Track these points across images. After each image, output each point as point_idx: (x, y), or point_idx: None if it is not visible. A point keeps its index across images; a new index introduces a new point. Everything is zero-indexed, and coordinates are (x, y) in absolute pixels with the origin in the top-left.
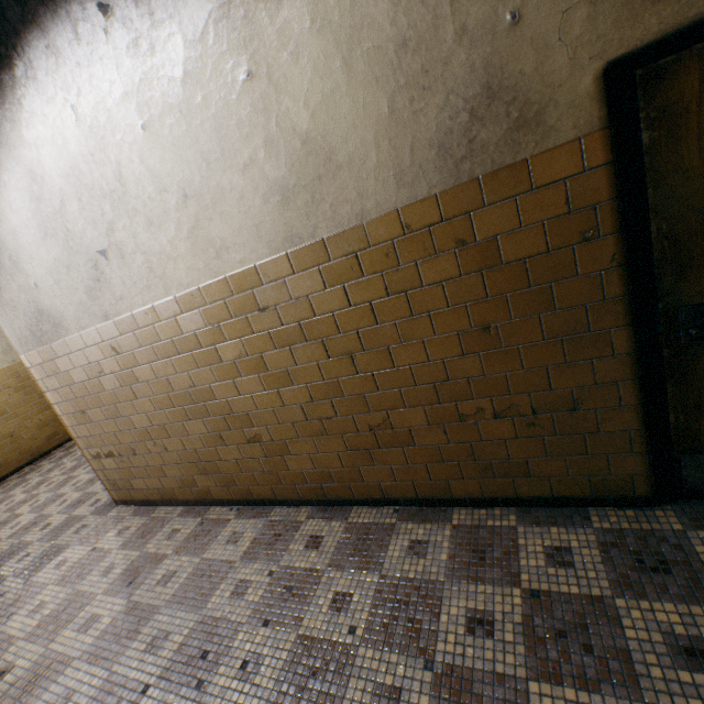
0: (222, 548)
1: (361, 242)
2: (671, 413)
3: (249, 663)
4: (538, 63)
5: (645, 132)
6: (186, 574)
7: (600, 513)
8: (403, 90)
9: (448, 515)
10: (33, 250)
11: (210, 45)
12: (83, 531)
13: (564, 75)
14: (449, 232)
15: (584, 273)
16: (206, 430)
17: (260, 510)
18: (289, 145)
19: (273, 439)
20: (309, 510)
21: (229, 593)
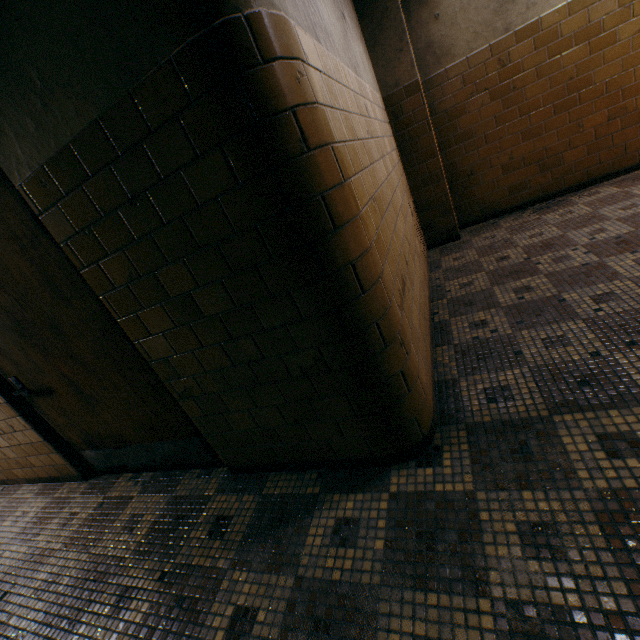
0: None
1: None
2: (58, 430)
3: None
4: None
5: None
6: None
7: (67, 486)
8: None
9: (18, 490)
10: None
11: None
12: None
13: None
14: None
15: None
16: None
17: None
18: None
19: None
20: None
21: None
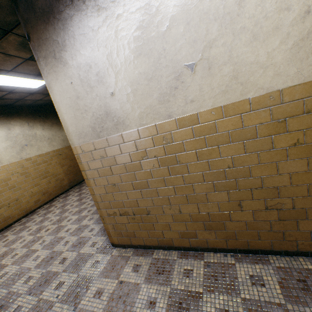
0: (254, 289)
1: None
2: None
3: None
4: None
5: None
6: None
7: None
8: None
9: None
10: (121, 67)
11: None
12: (99, 266)
13: None
14: None
15: None
16: (226, 199)
17: (255, 258)
18: None
19: (293, 207)
20: (307, 260)
21: None
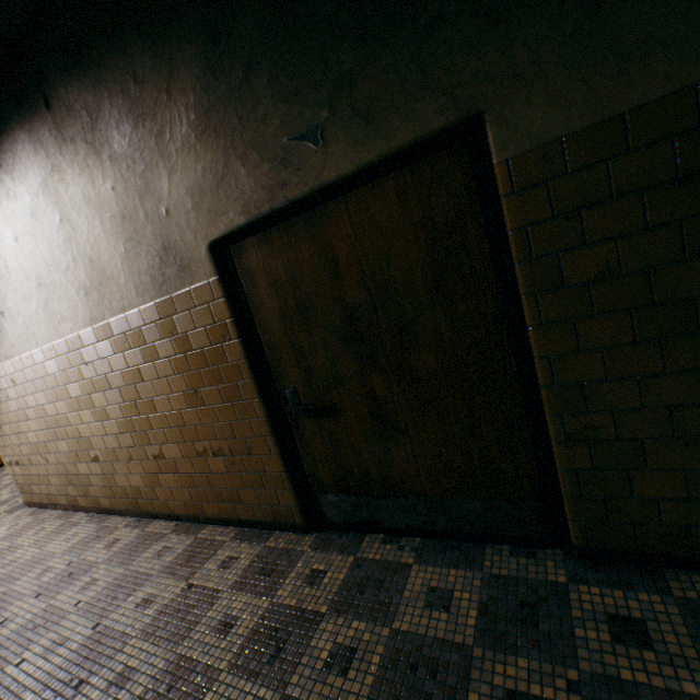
0: (59, 543)
1: (127, 326)
2: (305, 462)
3: (8, 620)
4: (182, 237)
5: (243, 280)
6: (23, 560)
7: (279, 535)
8: (129, 241)
9: (201, 530)
10: None
11: (42, 201)
12: None
13: (194, 245)
14: (166, 326)
15: (232, 361)
16: (69, 449)
17: (103, 518)
18: (85, 262)
19: (106, 460)
20: (131, 520)
21: (36, 575)
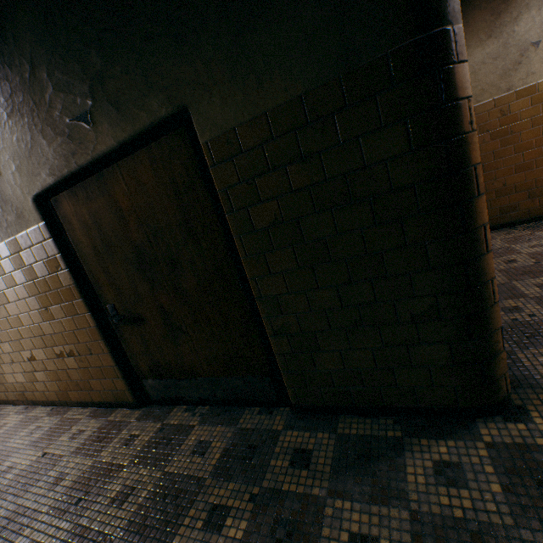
0: None
1: None
2: (130, 357)
3: None
4: (14, 192)
5: (64, 225)
6: None
7: (119, 411)
8: None
9: (68, 412)
10: None
11: None
12: None
13: (23, 198)
14: (16, 260)
15: (66, 285)
16: None
17: (2, 408)
18: None
19: None
20: (21, 408)
21: None
